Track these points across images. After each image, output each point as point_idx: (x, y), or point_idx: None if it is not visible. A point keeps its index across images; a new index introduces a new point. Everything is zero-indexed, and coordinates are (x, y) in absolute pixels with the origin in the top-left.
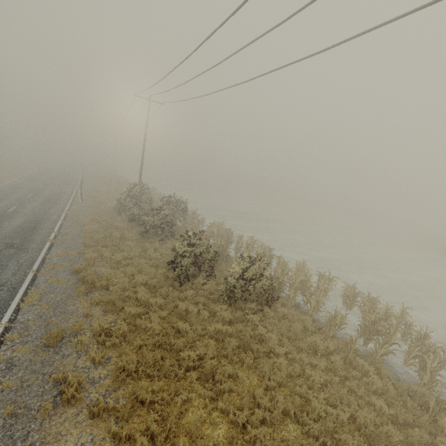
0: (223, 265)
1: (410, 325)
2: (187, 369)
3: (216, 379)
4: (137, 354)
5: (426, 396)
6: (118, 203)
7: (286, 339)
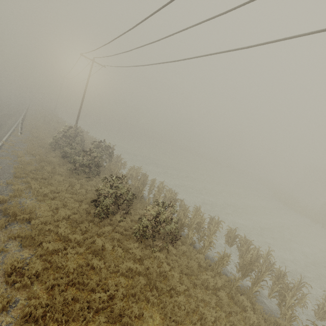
0: (138, 204)
1: (272, 264)
2: (97, 310)
3: (123, 321)
4: (48, 294)
5: None
6: (54, 140)
7: (185, 276)
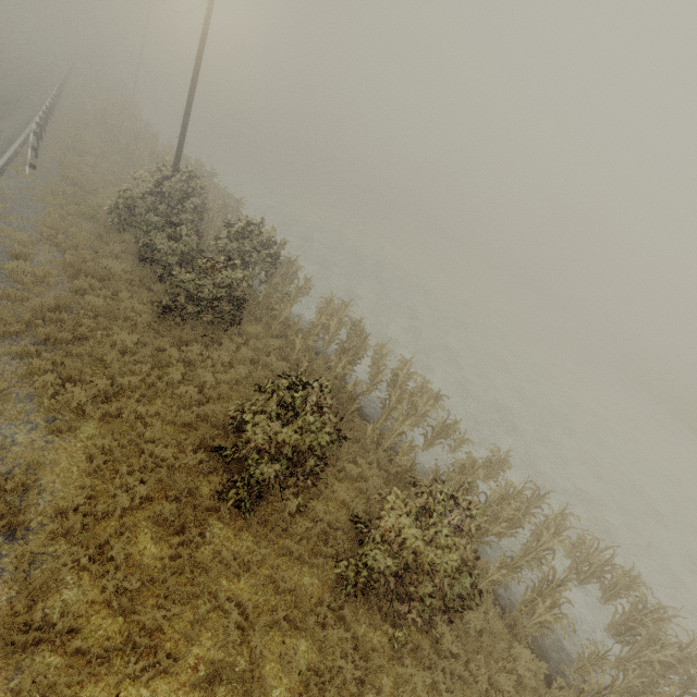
0: (345, 443)
1: None
2: None
3: None
4: None
5: None
6: (117, 202)
7: None
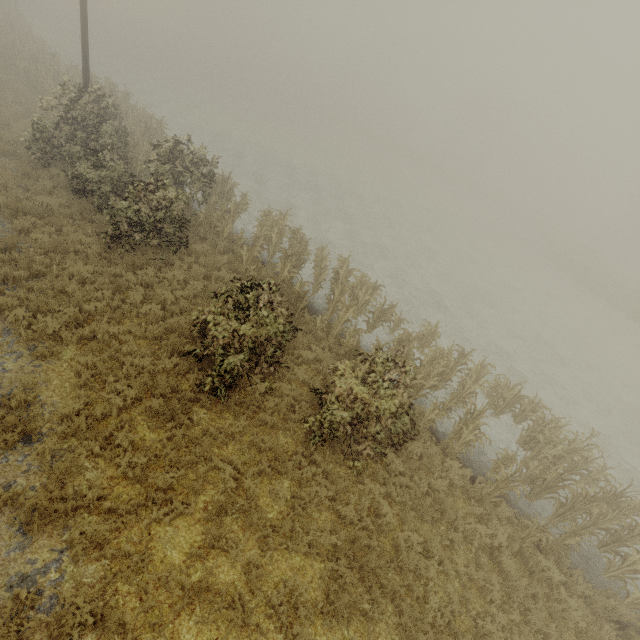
0: (299, 335)
1: (592, 460)
2: None
3: None
4: None
5: (631, 619)
6: (34, 135)
7: (435, 537)
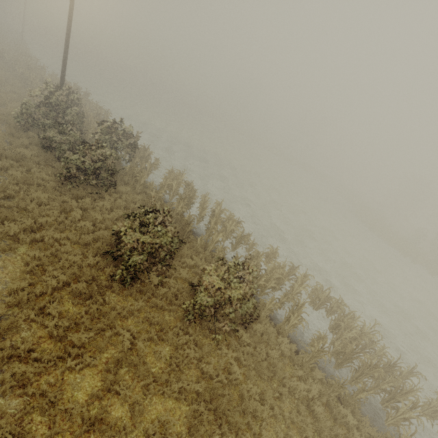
0: (185, 248)
1: (376, 342)
2: None
3: None
4: None
5: None
6: (21, 111)
7: (269, 389)
